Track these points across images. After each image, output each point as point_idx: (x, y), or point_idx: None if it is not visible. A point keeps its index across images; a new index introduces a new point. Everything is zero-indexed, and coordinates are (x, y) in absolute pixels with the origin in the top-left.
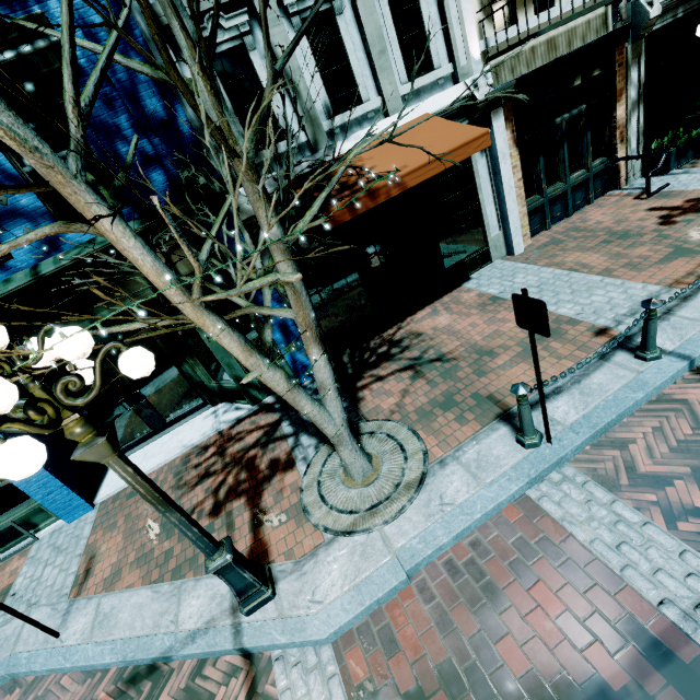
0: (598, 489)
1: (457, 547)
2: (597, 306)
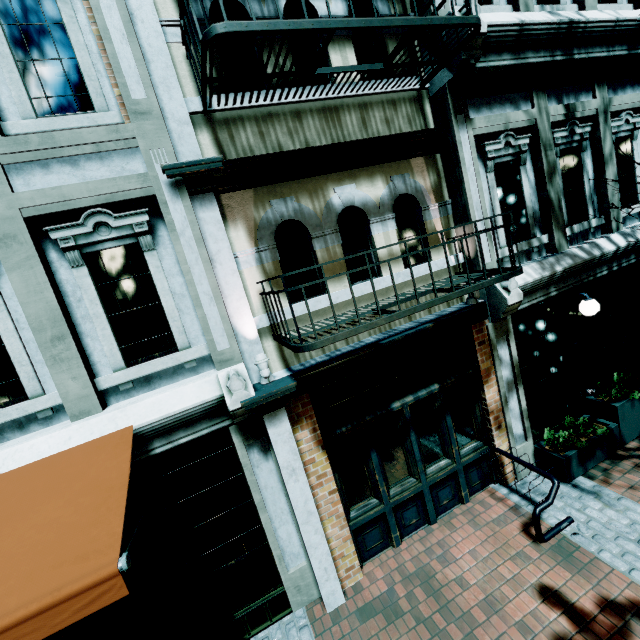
0: None
1: None
2: None
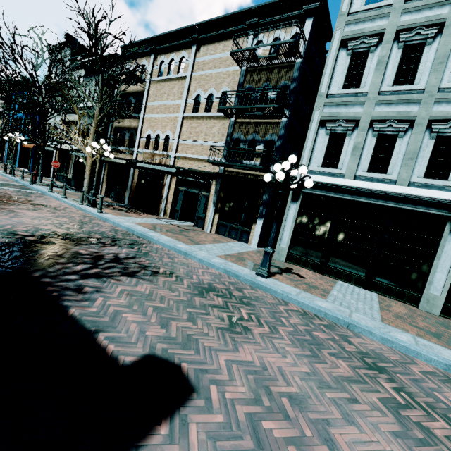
0: None
1: None
2: None
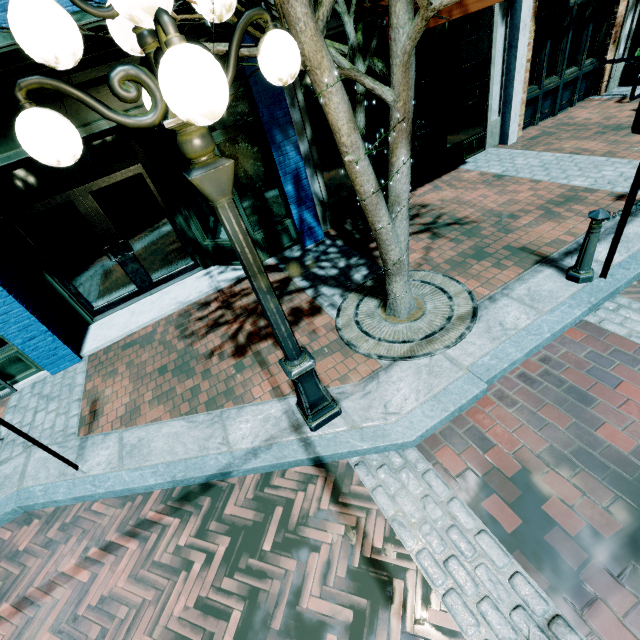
0: None
1: (527, 363)
2: (611, 179)
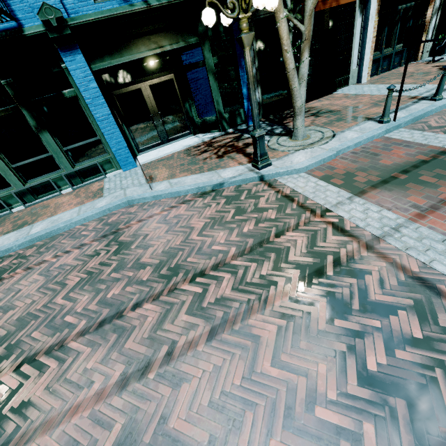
0: (416, 131)
1: (355, 149)
2: (410, 91)
